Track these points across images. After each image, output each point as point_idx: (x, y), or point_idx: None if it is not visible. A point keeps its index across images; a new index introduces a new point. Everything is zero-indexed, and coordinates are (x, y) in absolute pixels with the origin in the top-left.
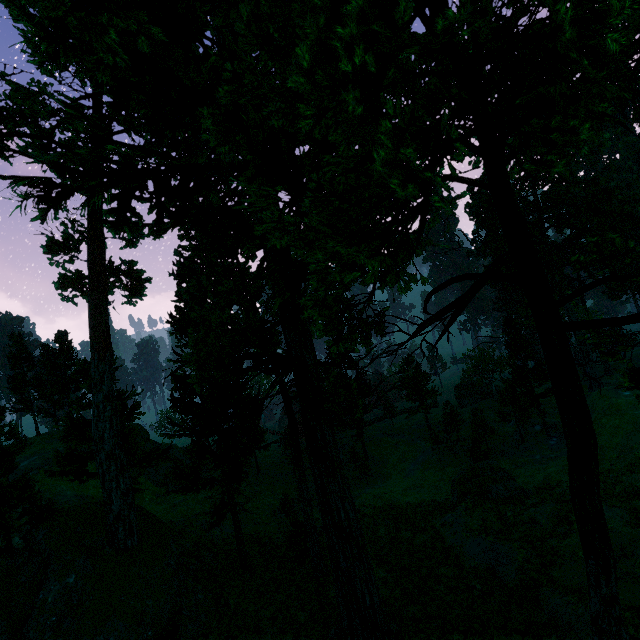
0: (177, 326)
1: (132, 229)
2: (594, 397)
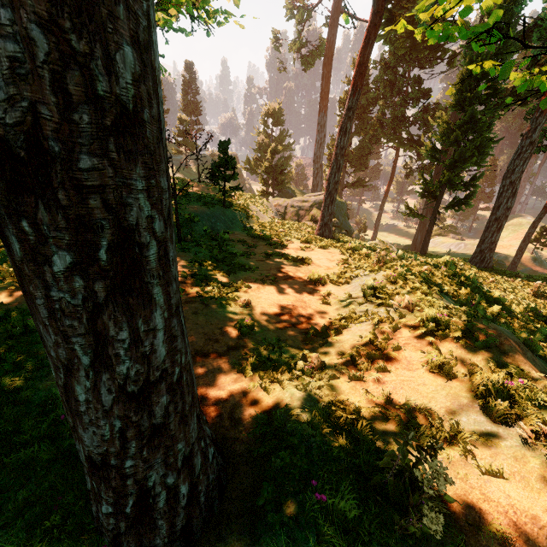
0: (343, 101)
1: (387, 40)
2: (510, 217)
